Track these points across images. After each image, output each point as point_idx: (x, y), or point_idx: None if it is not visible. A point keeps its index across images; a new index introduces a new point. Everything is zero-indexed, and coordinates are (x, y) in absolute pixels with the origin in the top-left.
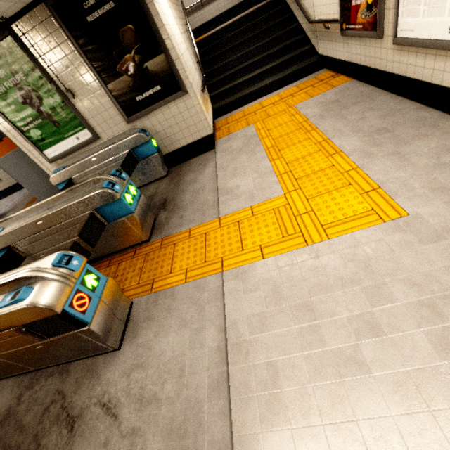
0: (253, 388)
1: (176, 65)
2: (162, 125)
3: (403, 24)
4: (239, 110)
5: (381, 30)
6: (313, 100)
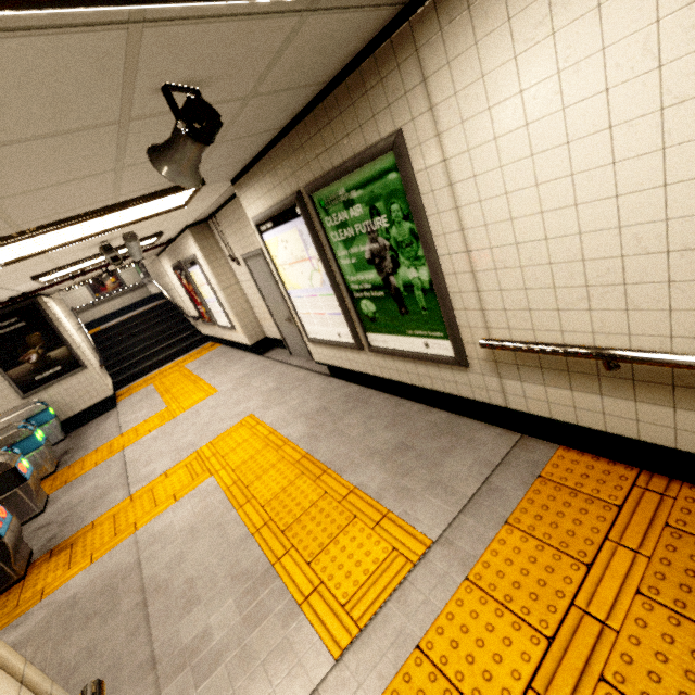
0: (140, 465)
1: (76, 351)
2: (61, 395)
3: (217, 321)
4: (141, 379)
5: (214, 322)
6: (197, 360)
